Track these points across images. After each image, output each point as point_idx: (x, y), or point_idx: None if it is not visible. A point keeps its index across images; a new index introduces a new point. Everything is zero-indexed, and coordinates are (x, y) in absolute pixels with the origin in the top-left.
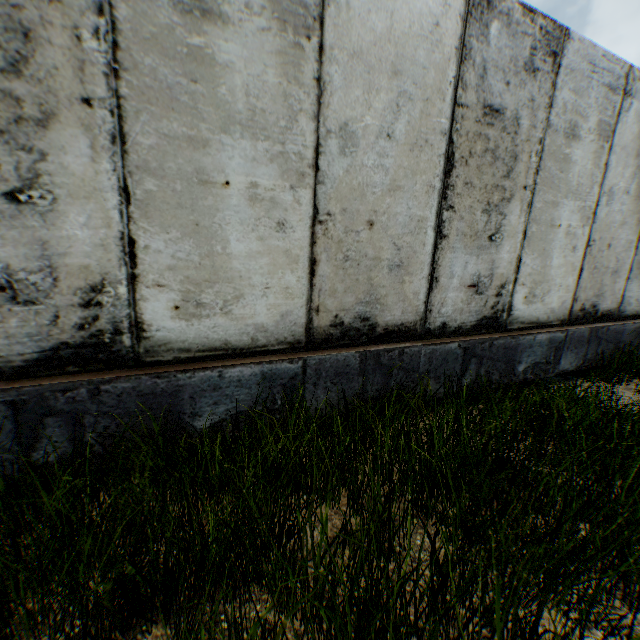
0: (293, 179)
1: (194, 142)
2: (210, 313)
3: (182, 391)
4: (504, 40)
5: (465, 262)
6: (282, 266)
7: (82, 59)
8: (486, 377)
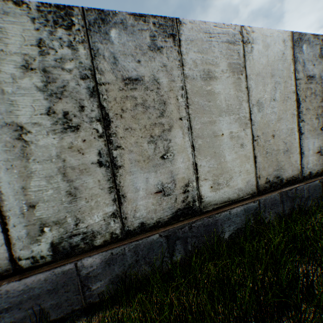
0: (243, 126)
1: (211, 122)
2: (222, 187)
3: (217, 222)
4: (308, 49)
5: (312, 142)
6: (244, 161)
7: (178, 105)
8: None
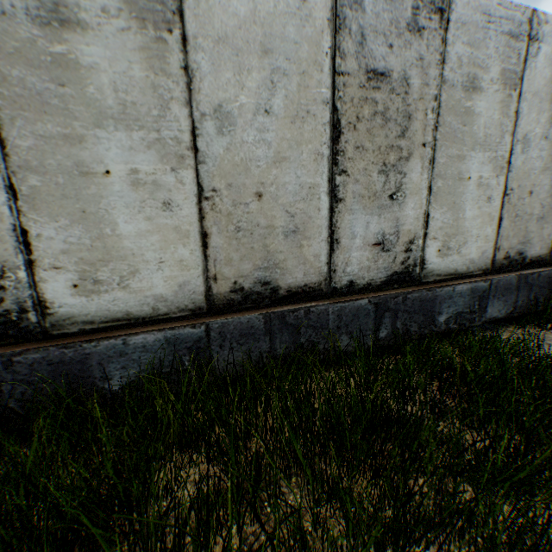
0: (173, 162)
1: (71, 139)
2: (109, 288)
3: (90, 358)
4: (381, 4)
5: (366, 222)
6: (173, 241)
7: None
8: (404, 329)
